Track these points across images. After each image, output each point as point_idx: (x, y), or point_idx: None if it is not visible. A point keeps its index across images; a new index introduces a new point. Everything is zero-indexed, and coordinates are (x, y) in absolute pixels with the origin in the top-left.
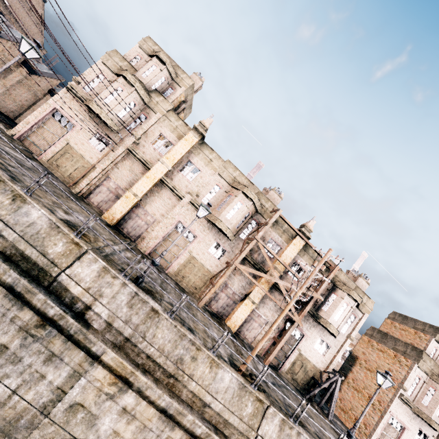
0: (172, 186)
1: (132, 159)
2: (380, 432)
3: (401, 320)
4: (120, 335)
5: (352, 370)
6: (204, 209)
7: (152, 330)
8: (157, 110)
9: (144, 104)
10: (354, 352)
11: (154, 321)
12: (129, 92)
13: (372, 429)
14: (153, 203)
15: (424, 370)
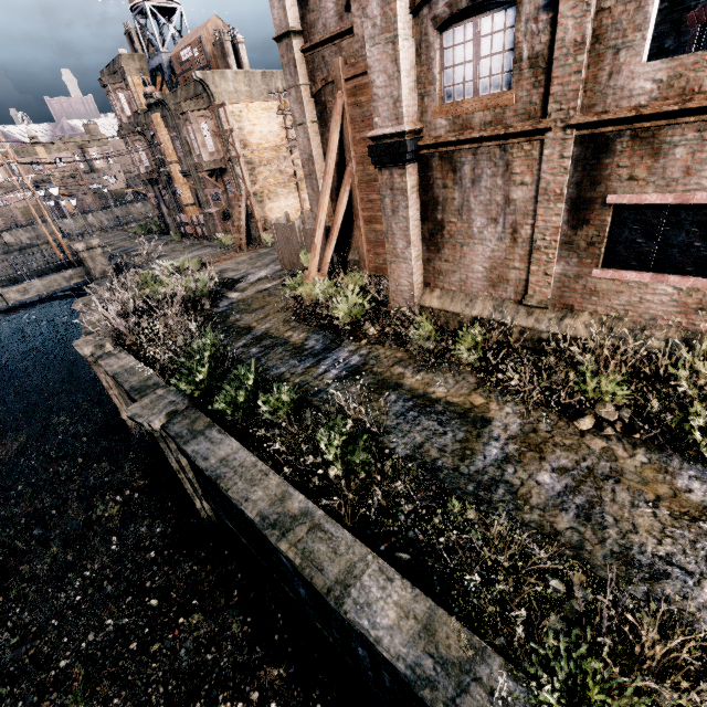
0: None
1: None
2: None
3: None
4: (36, 239)
5: None
6: None
7: (39, 231)
8: None
9: None
10: None
11: (36, 229)
12: None
13: None
14: None
15: None
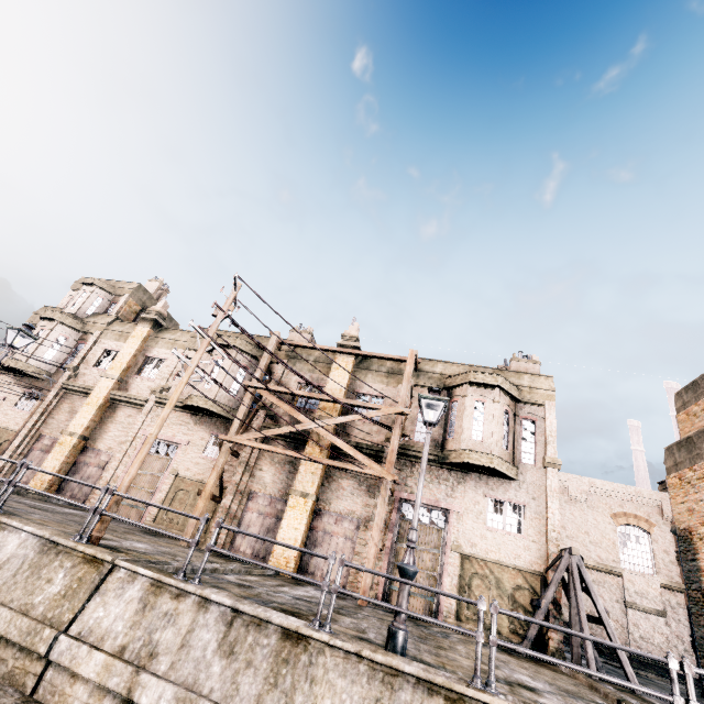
0: (126, 396)
1: (72, 397)
2: None
3: (693, 395)
4: None
5: (701, 565)
6: (32, 339)
7: None
8: (95, 329)
9: (79, 333)
10: (679, 525)
11: None
12: (51, 328)
13: None
14: (107, 434)
15: None
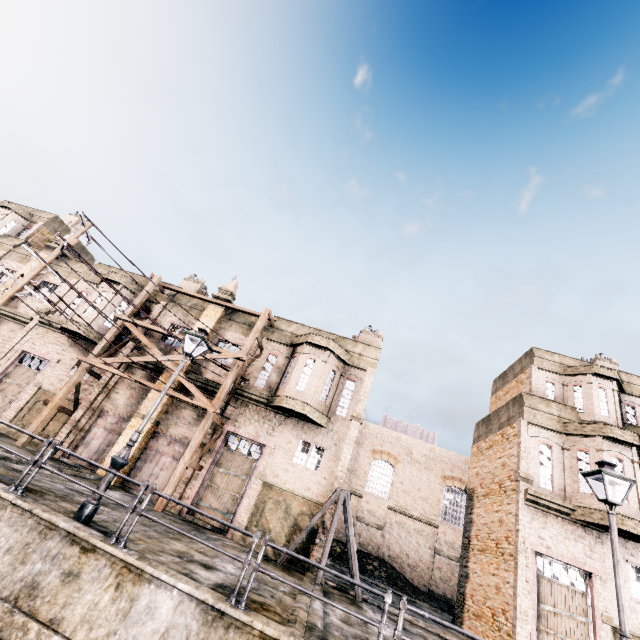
0: (12, 312)
1: None
2: (531, 608)
3: (502, 382)
4: None
5: (473, 518)
6: None
7: None
8: (2, 249)
9: None
10: (470, 485)
11: None
12: None
13: (512, 611)
14: None
15: (543, 424)
